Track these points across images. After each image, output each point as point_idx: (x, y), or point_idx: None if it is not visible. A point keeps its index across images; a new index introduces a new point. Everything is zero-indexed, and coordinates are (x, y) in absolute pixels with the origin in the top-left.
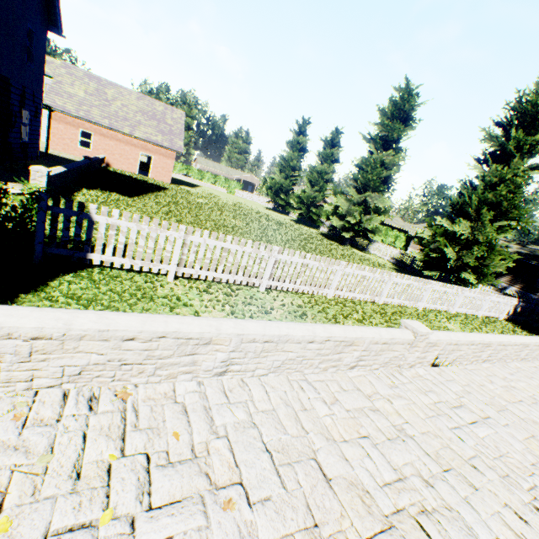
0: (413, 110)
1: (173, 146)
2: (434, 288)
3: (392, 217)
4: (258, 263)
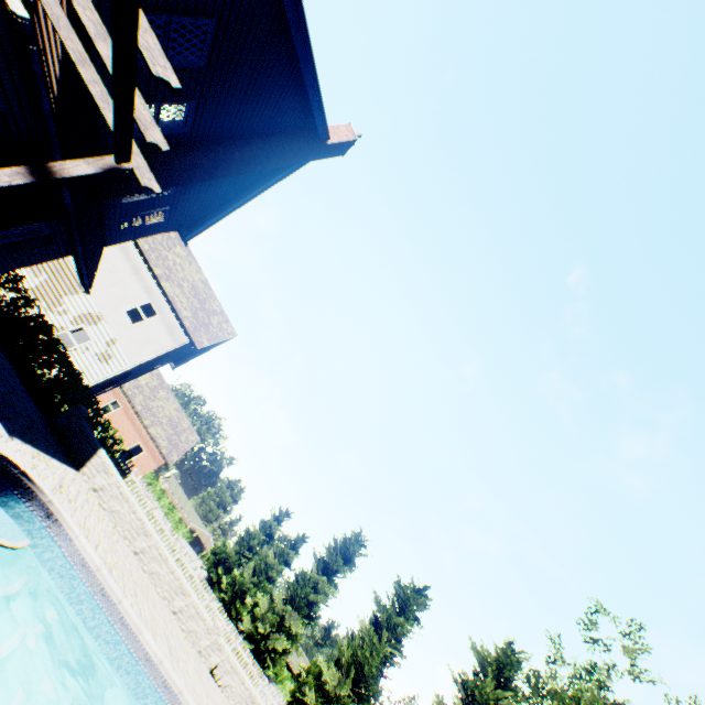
0: (357, 555)
1: (169, 456)
2: (266, 688)
3: (301, 654)
4: (170, 551)
